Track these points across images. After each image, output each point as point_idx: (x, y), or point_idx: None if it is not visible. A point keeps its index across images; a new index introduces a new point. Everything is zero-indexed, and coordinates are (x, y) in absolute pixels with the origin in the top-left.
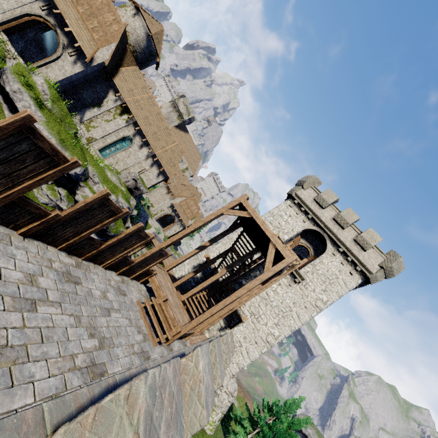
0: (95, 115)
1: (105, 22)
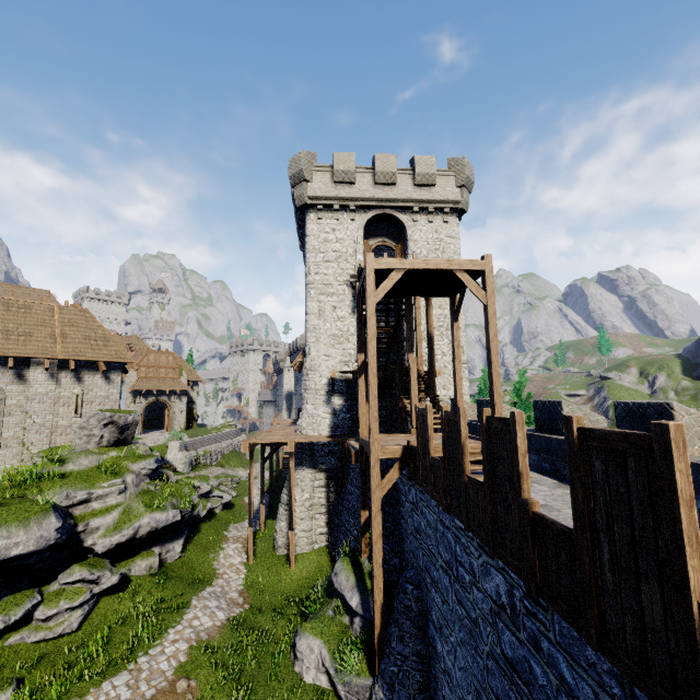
0: None
1: None
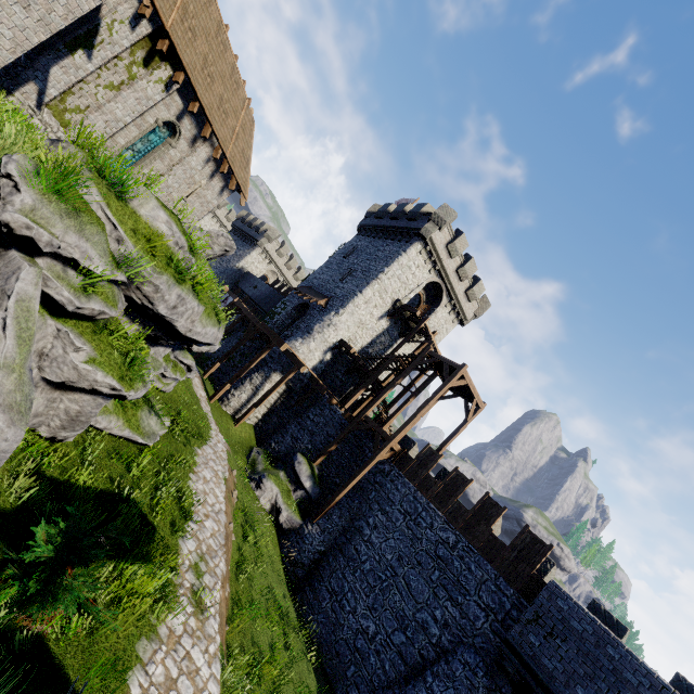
0: (80, 76)
1: None
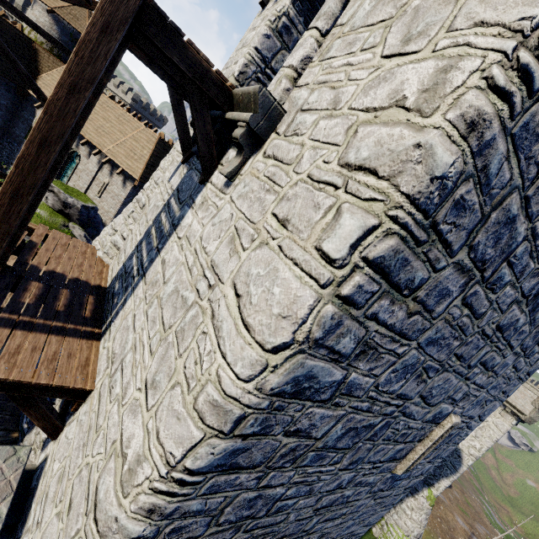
0: None
1: None
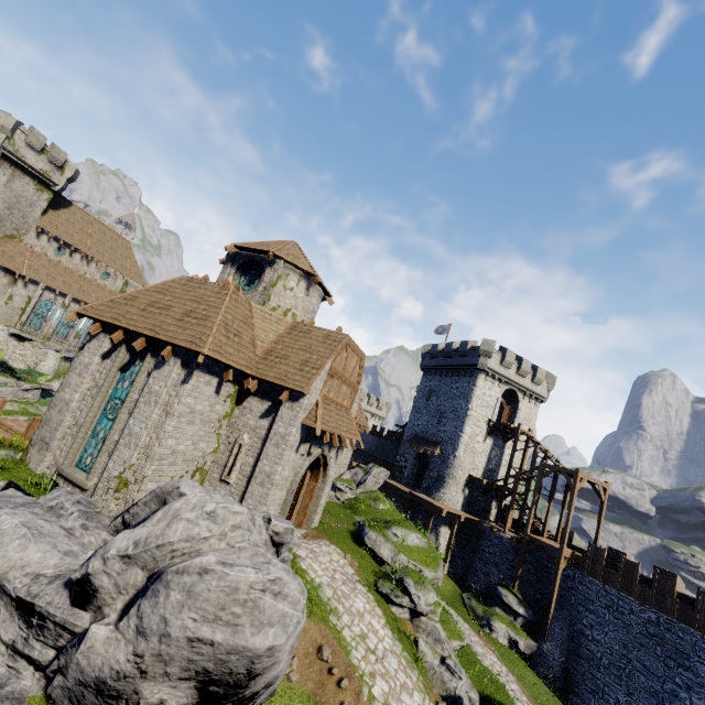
0: None
1: (351, 375)
